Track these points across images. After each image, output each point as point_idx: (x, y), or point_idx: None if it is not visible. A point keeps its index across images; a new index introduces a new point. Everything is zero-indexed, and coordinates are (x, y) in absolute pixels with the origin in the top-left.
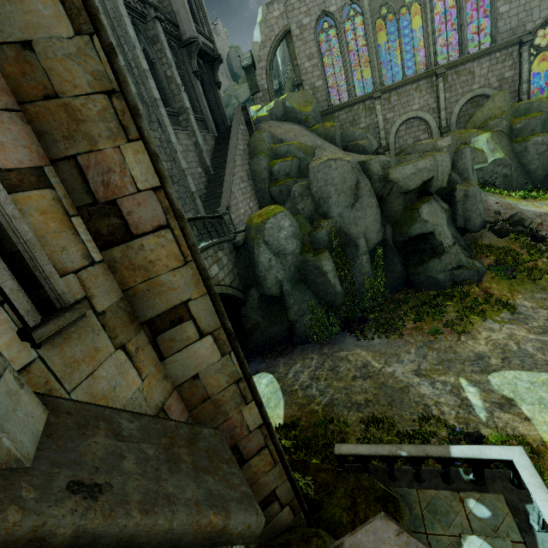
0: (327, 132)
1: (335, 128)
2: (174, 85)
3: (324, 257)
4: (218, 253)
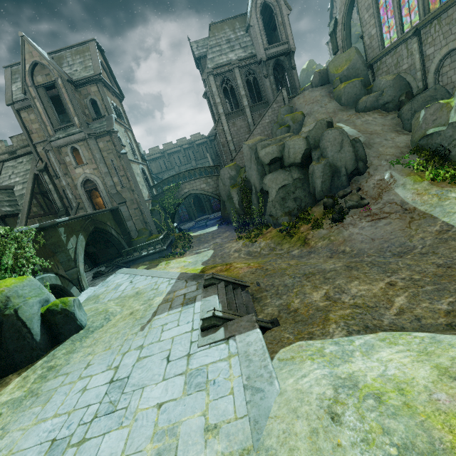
0: (339, 93)
1: (343, 89)
2: (240, 96)
3: (234, 190)
4: (208, 180)
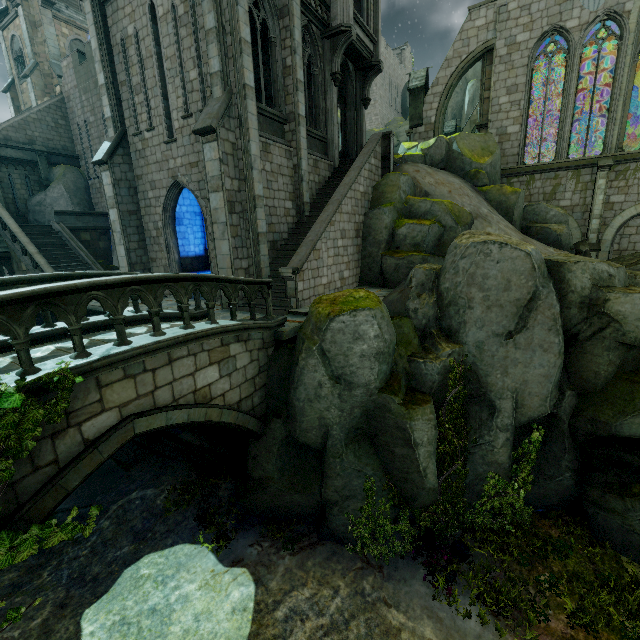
0: (503, 199)
1: (517, 196)
2: (291, 79)
3: (422, 414)
4: (232, 345)
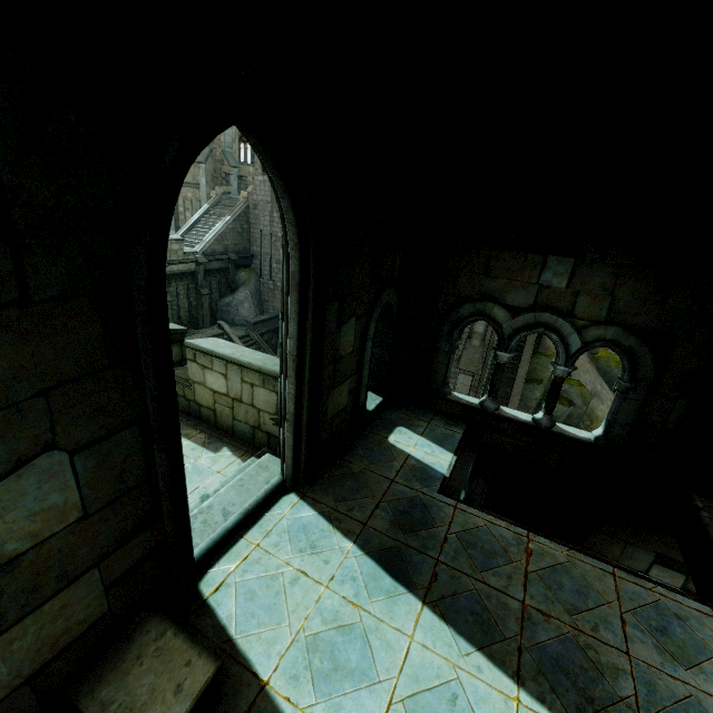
0: (608, 370)
1: (619, 371)
2: None
3: None
4: None
